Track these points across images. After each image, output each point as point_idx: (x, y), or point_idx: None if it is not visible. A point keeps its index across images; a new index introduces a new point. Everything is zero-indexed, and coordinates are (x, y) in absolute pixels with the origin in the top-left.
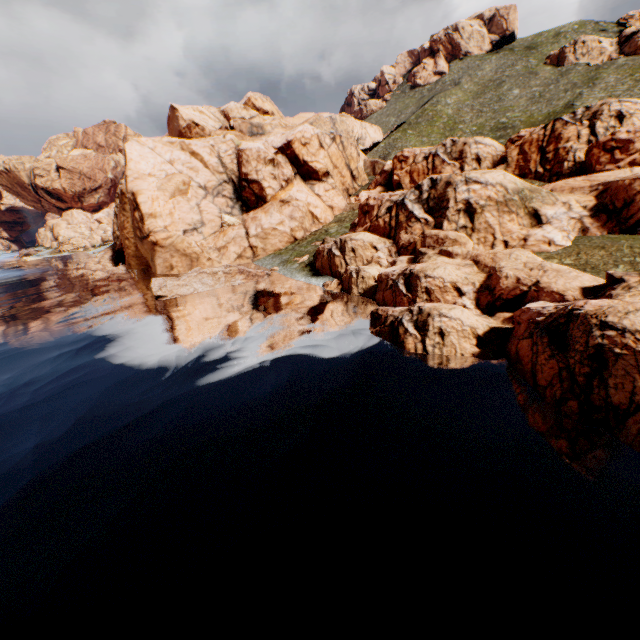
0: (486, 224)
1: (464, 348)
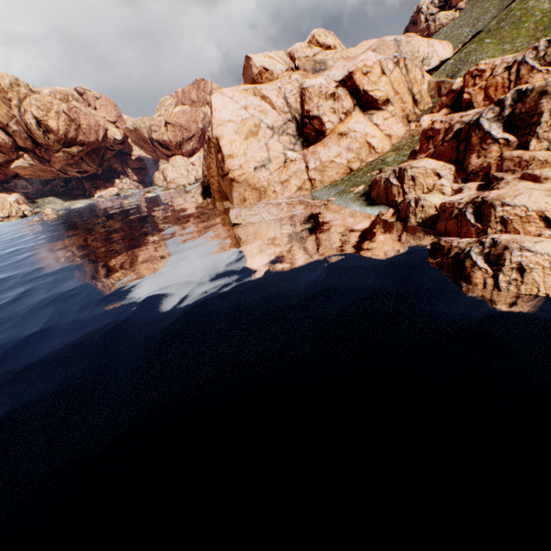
0: None
1: (550, 287)
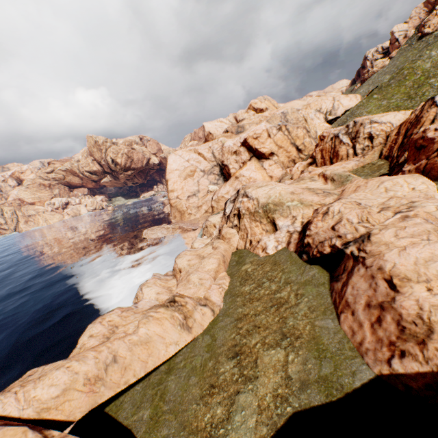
0: (244, 226)
1: None
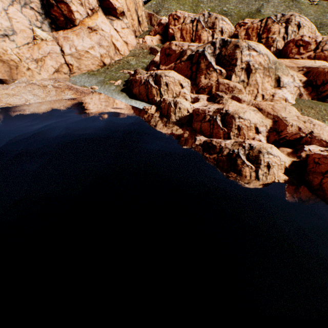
0: (255, 82)
1: (279, 176)
